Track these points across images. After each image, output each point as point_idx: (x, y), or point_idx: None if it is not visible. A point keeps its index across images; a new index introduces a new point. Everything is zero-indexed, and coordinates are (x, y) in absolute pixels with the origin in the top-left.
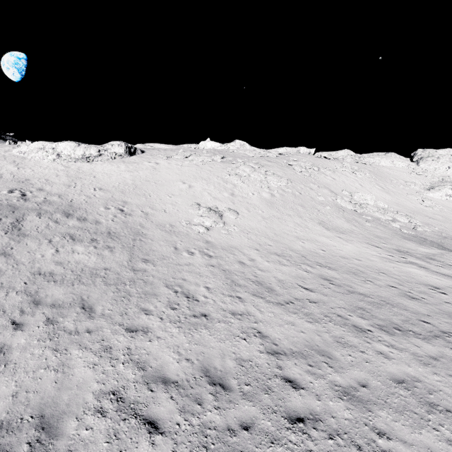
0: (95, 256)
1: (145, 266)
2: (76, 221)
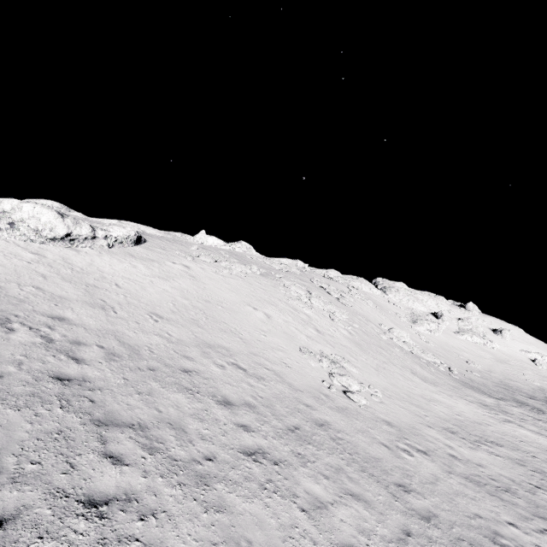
0: (356, 503)
1: (420, 502)
2: (221, 408)
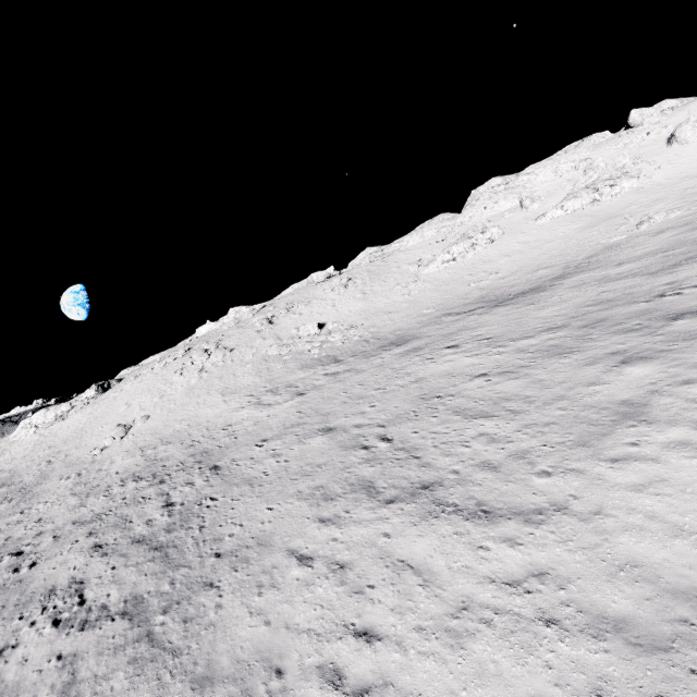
0: None
1: (23, 503)
2: (6, 488)
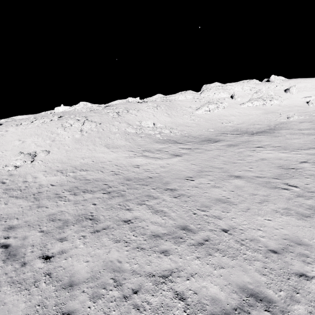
0: None
1: None
2: None
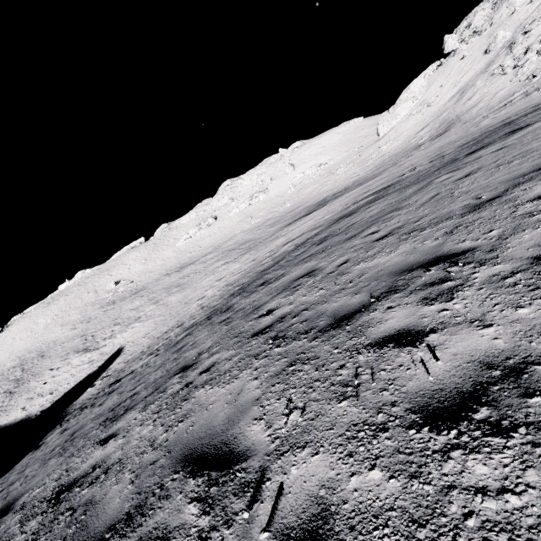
0: None
1: None
2: None
